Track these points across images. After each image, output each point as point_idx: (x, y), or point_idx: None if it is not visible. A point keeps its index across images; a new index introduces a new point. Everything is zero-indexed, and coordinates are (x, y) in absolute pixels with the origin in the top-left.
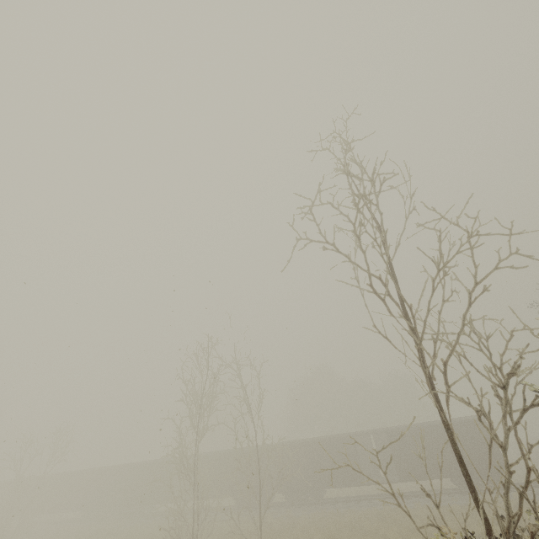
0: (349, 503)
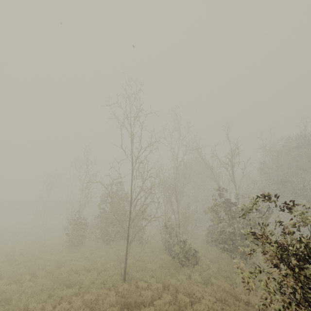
0: None
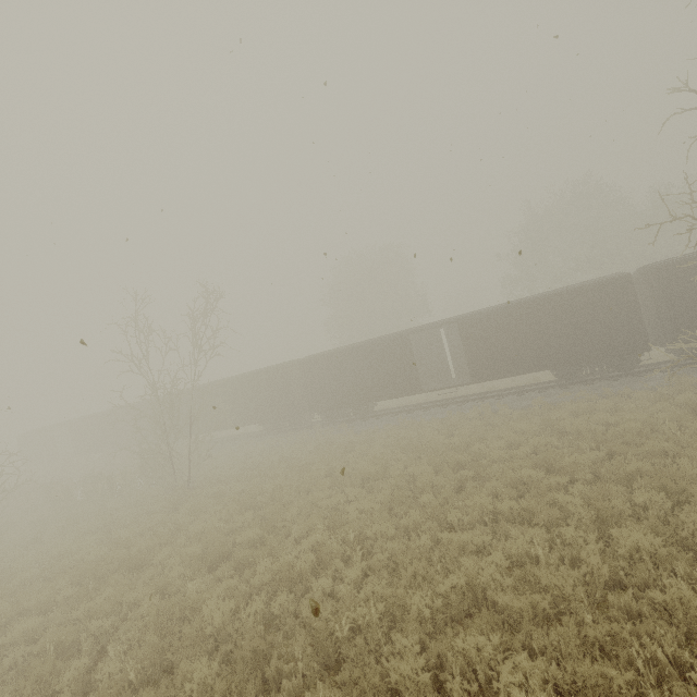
0: None
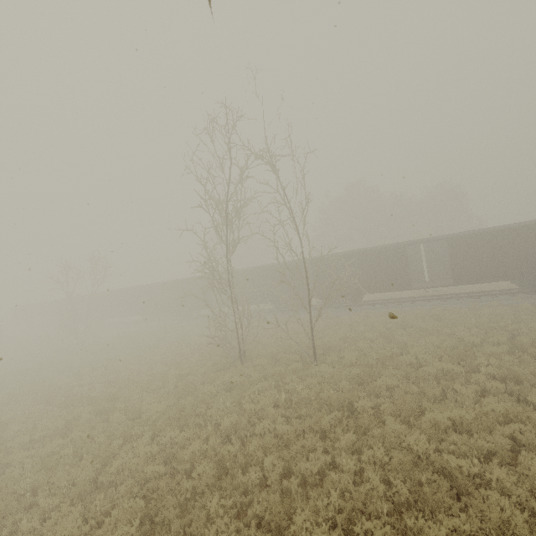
0: (390, 304)
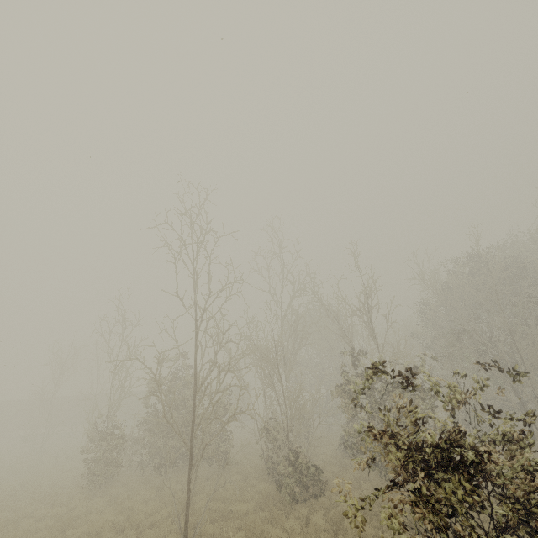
0: None
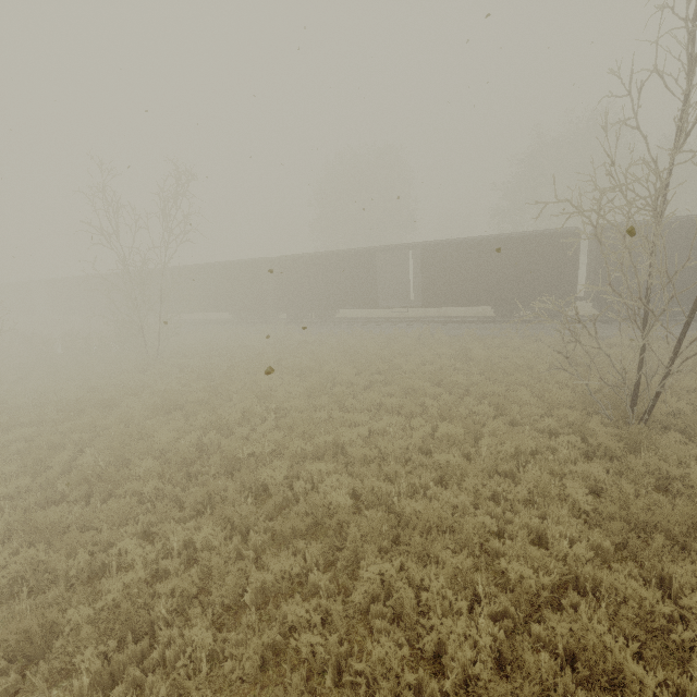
0: None
